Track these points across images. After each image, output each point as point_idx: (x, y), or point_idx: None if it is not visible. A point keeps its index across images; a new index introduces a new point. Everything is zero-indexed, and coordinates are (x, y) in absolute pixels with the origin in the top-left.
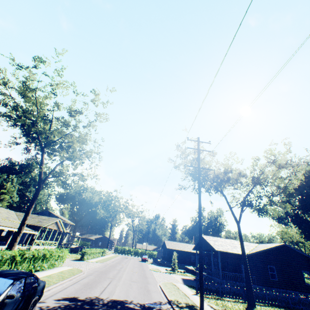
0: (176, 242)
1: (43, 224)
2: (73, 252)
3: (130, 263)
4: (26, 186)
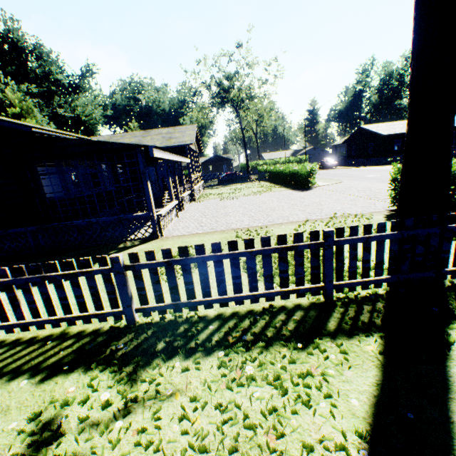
0: (383, 124)
1: (189, 141)
2: (230, 183)
3: (352, 173)
4: (44, 98)
